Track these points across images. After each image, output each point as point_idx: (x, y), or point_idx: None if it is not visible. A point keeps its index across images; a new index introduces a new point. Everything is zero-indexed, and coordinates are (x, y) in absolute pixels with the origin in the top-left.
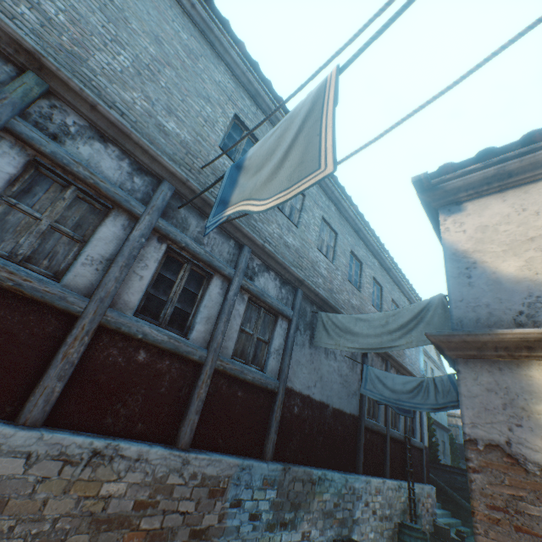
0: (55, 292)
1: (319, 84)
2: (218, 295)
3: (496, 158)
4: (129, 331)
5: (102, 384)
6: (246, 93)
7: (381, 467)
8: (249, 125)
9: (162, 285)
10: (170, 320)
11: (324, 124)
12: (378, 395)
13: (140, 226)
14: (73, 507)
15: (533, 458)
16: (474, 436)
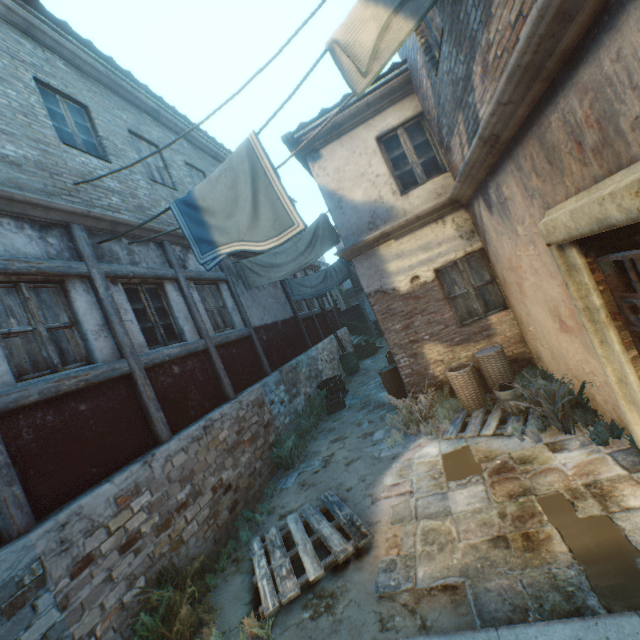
0: (107, 369)
1: (244, 144)
2: (179, 297)
3: (330, 115)
4: (160, 361)
5: (174, 399)
6: (14, 29)
7: (318, 337)
8: (57, 86)
9: (141, 317)
10: (166, 337)
11: (278, 191)
12: (304, 295)
13: (98, 283)
14: (217, 453)
15: (390, 288)
16: (369, 292)
